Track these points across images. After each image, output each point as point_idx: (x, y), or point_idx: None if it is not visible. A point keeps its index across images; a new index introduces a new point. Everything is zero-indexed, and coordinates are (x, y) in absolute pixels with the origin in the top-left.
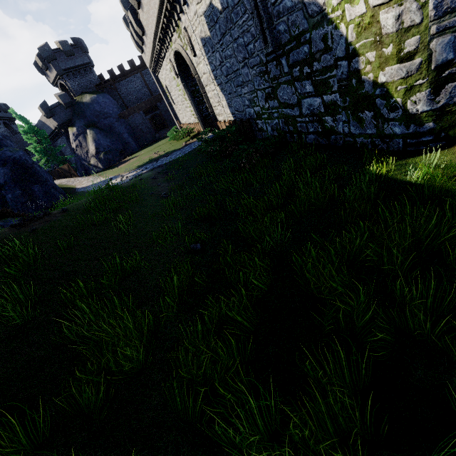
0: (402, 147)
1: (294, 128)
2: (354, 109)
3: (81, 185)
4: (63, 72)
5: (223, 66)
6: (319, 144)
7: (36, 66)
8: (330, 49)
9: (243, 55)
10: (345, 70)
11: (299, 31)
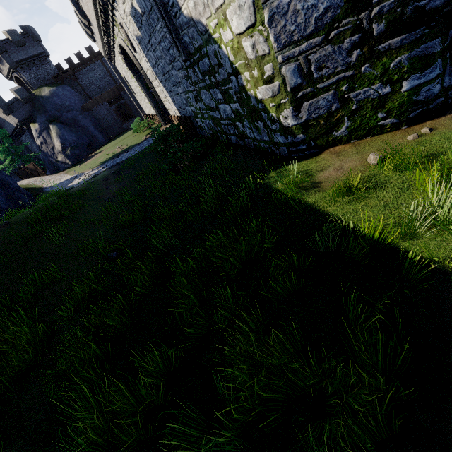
0: (287, 153)
1: (221, 129)
2: (251, 118)
3: (48, 184)
4: (15, 64)
5: (158, 65)
6: (239, 146)
7: None
8: (222, 65)
9: (169, 58)
10: (236, 85)
11: (198, 45)
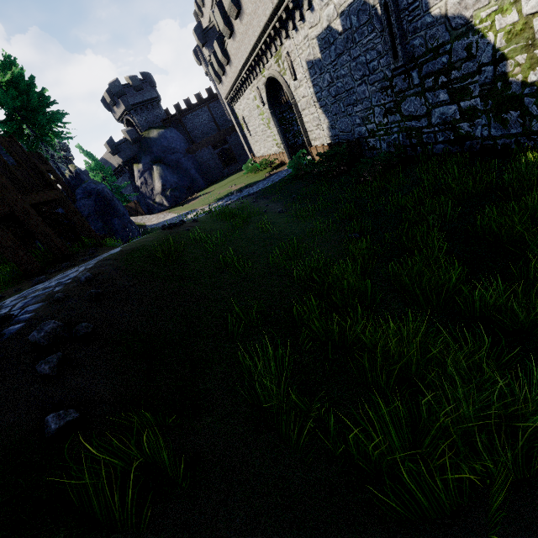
0: None
1: (418, 140)
2: (497, 111)
3: (151, 222)
4: (131, 107)
5: (332, 87)
6: (450, 153)
7: (103, 103)
8: (474, 57)
9: (362, 73)
10: (489, 75)
11: (438, 44)
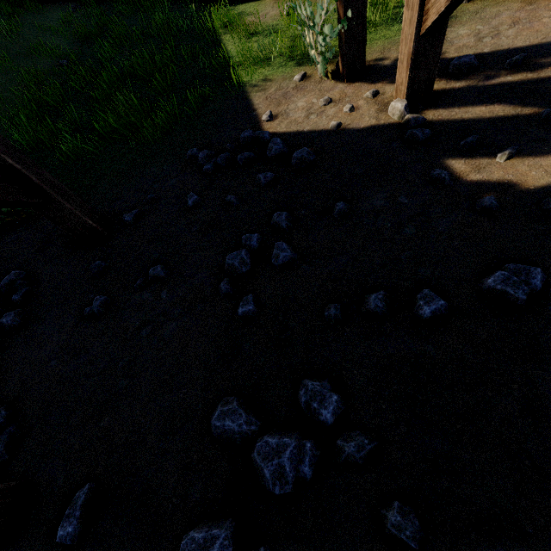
0: None
1: None
2: None
3: None
4: None
5: None
6: None
7: None
8: None
9: None
10: None
11: None
